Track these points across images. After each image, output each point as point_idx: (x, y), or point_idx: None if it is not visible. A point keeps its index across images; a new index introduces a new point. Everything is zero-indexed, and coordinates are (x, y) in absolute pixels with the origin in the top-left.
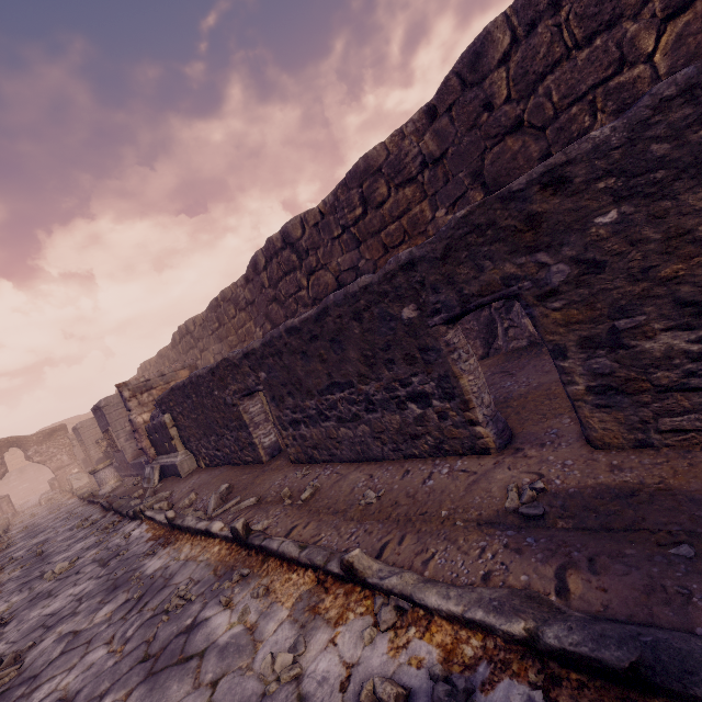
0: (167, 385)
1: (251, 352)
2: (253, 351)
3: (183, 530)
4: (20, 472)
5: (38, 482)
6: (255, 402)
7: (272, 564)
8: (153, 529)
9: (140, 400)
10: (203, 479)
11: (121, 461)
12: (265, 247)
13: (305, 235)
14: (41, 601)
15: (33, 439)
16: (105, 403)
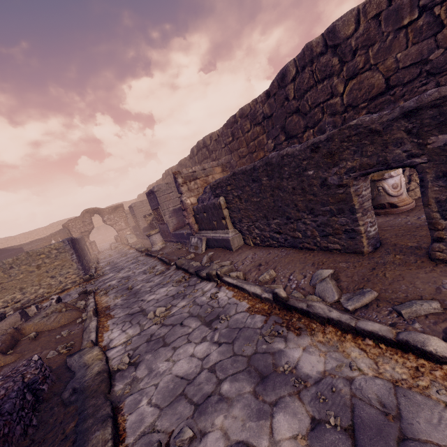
0: (206, 177)
1: (430, 104)
2: (439, 101)
3: (316, 318)
4: (97, 229)
5: (106, 236)
6: (366, 184)
7: None
8: (243, 298)
9: (189, 187)
10: (264, 257)
11: (163, 230)
12: (300, 55)
13: (358, 31)
14: (159, 348)
15: (106, 210)
16: (157, 189)
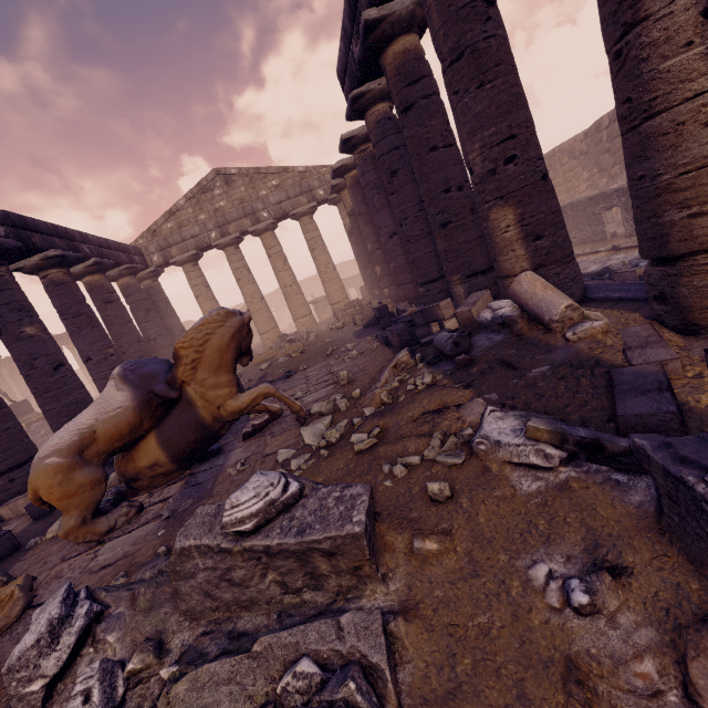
0: None
1: (620, 190)
2: (622, 189)
3: (578, 256)
4: None
5: None
6: (610, 213)
7: (631, 249)
8: None
9: None
10: None
11: None
12: (612, 112)
13: None
14: None
15: None
16: None
